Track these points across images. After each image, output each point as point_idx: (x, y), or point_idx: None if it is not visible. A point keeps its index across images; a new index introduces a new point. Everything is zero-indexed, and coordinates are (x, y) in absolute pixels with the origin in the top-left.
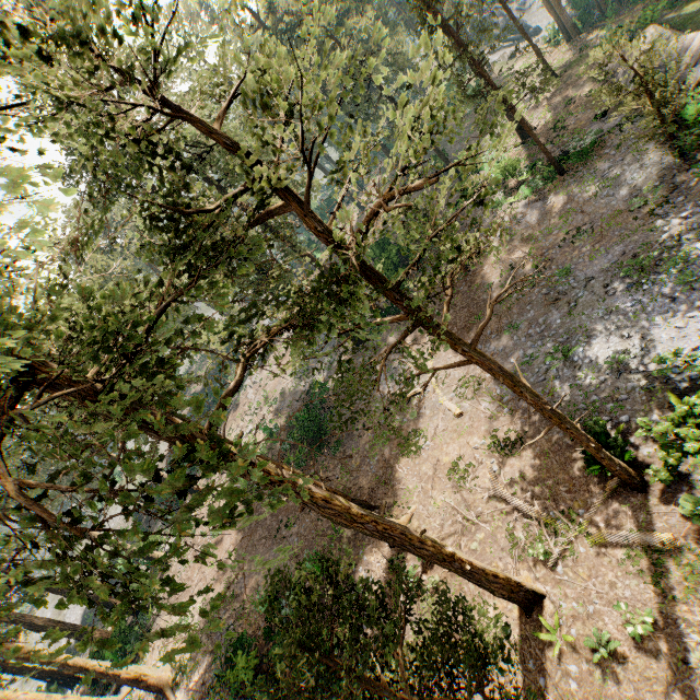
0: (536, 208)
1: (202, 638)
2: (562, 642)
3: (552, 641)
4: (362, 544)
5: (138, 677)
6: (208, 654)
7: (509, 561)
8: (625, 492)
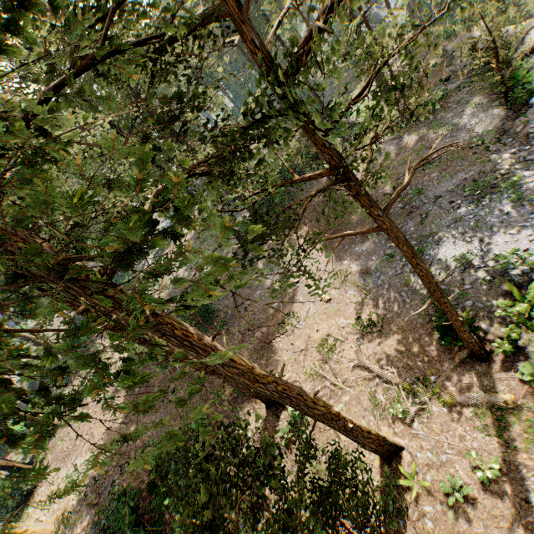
0: (393, 144)
1: (87, 492)
2: (419, 487)
3: (410, 486)
4: (241, 406)
5: (18, 533)
6: (92, 507)
7: (371, 419)
8: (471, 362)
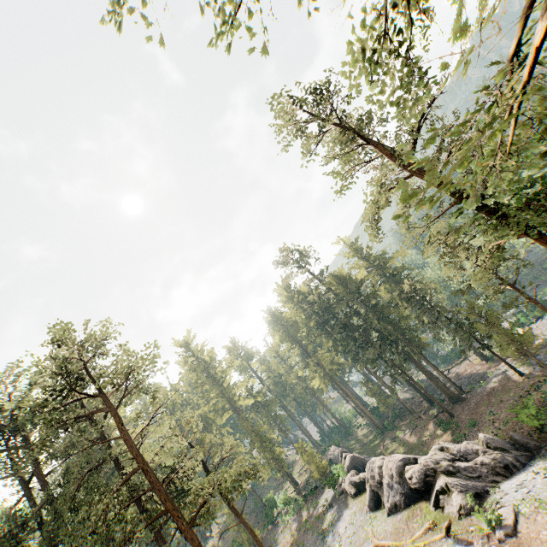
0: (297, 519)
1: None
2: None
3: None
4: None
5: None
6: None
7: None
8: None
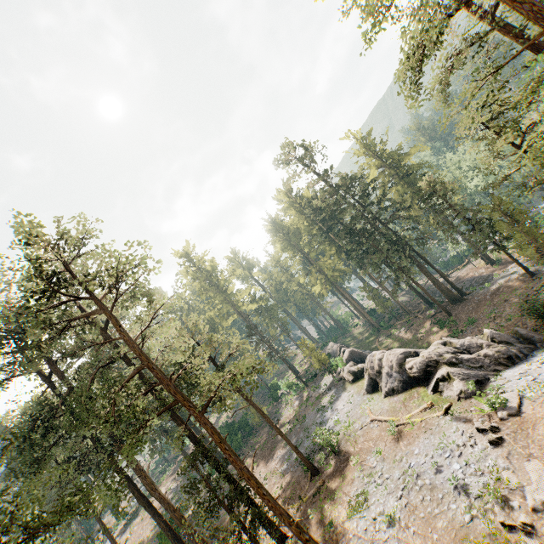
0: (299, 399)
1: None
2: None
3: None
4: None
5: None
6: None
7: None
8: (314, 478)
